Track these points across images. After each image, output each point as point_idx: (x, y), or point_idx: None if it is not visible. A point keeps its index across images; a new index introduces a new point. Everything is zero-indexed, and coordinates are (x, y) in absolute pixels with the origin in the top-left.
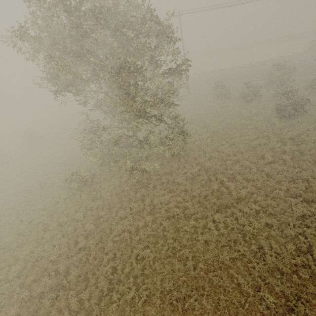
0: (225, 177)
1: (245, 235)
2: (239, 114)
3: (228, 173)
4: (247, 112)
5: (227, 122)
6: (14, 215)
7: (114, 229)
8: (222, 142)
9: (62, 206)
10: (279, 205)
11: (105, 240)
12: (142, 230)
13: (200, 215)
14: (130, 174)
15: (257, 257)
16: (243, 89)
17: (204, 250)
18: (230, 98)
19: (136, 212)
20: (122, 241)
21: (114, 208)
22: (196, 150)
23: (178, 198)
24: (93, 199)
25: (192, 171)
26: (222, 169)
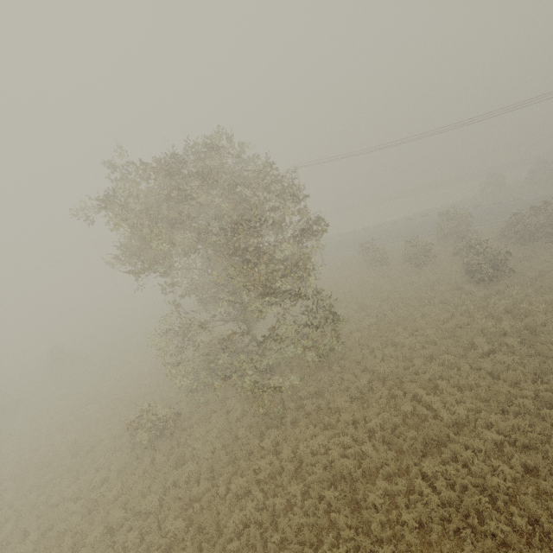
0: (419, 387)
1: (493, 499)
2: (410, 285)
3: (422, 379)
4: (422, 280)
5: (395, 298)
6: (10, 521)
7: (228, 523)
8: (396, 329)
9: (116, 485)
10: (534, 427)
11: (209, 552)
12: (284, 519)
13: (394, 466)
14: (245, 403)
15: (537, 547)
16: (405, 249)
17: (422, 546)
18: (389, 263)
19: (267, 478)
20: (246, 551)
21: (221, 476)
22: (357, 348)
23: (344, 438)
24: (176, 463)
25: (358, 384)
26: (410, 375)
